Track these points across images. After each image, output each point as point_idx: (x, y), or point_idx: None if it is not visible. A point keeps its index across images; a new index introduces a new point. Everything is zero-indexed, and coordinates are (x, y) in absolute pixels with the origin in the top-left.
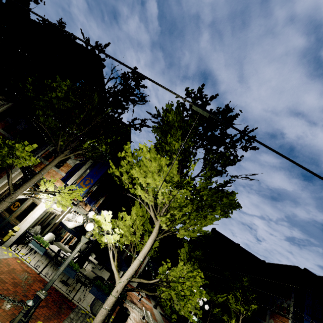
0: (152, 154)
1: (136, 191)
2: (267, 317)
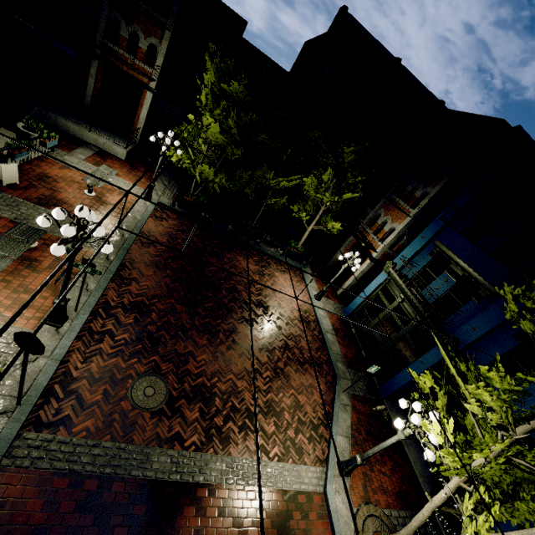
0: None
1: None
2: (378, 206)
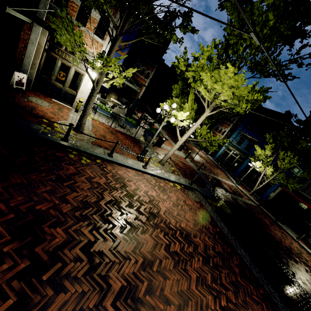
0: (236, 77)
1: (198, 88)
2: (217, 124)
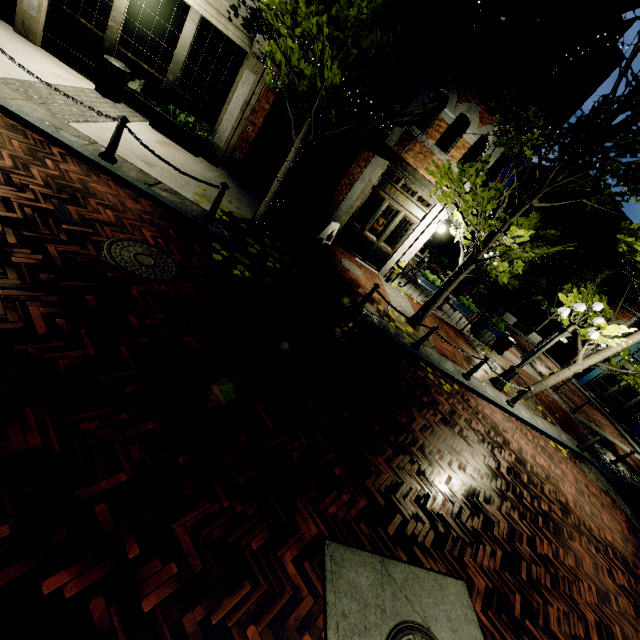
0: None
1: None
2: None
